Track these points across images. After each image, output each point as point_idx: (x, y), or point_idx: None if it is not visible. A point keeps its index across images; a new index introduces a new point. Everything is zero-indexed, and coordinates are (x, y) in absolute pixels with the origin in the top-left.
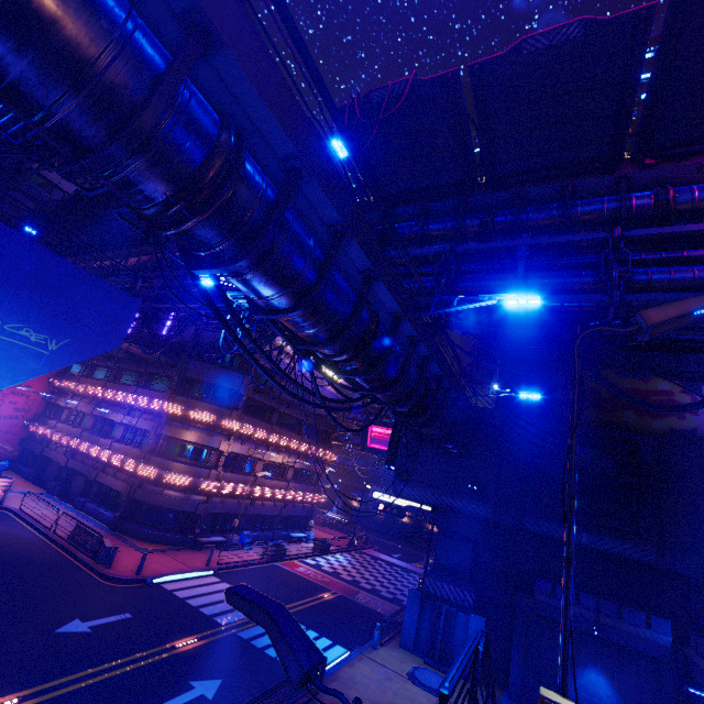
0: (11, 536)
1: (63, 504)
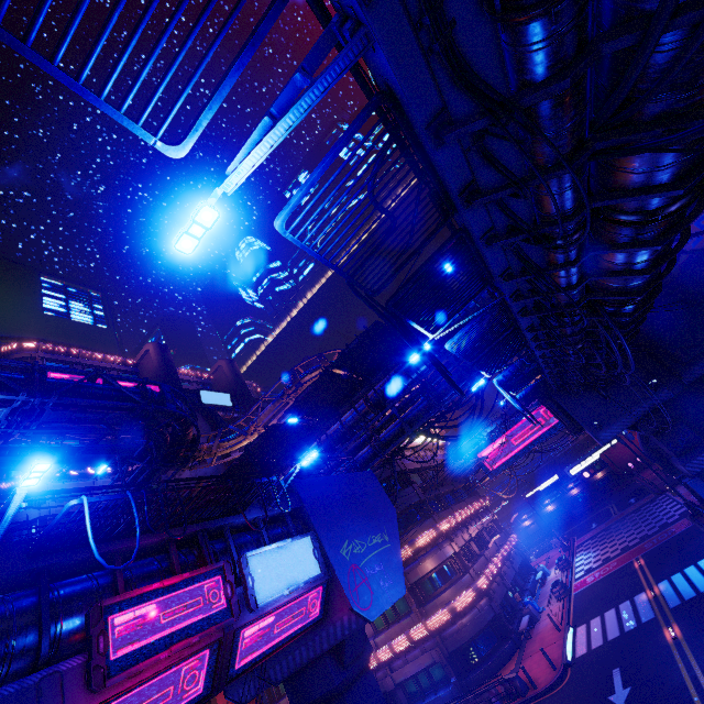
0: None
1: None
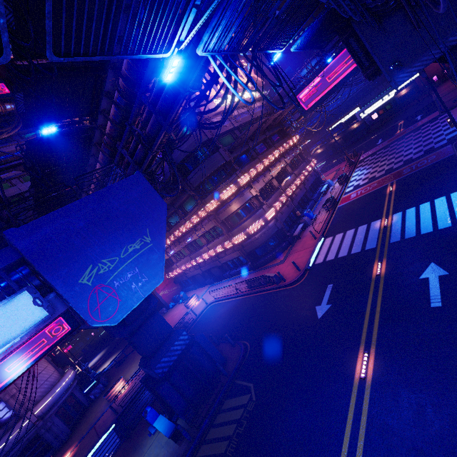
0: (231, 308)
1: (222, 282)
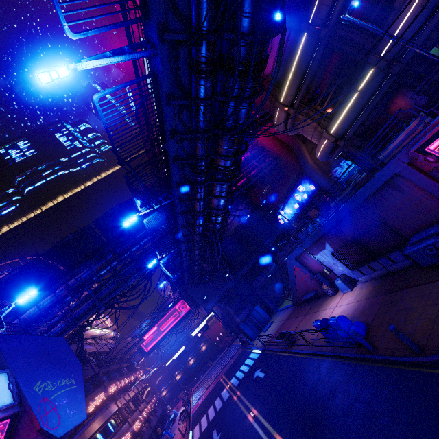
0: None
1: None
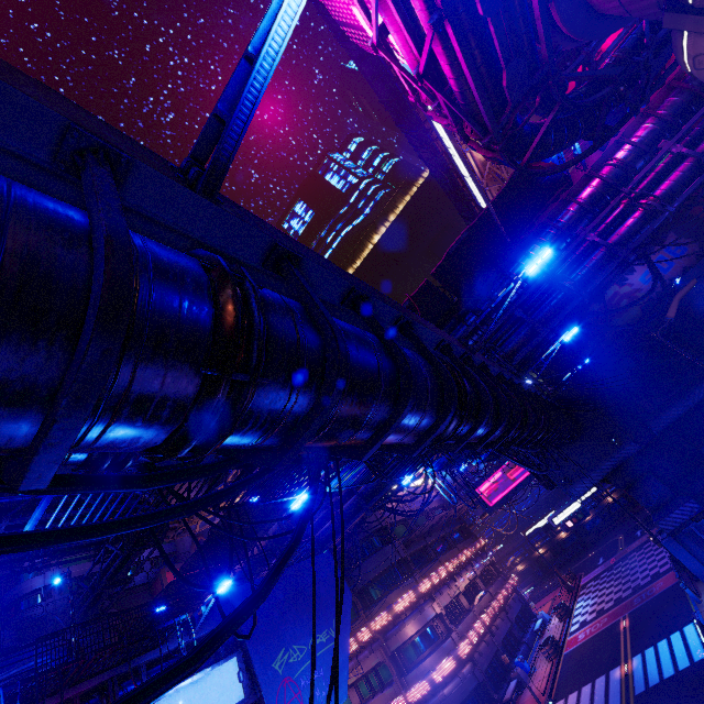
0: None
1: None
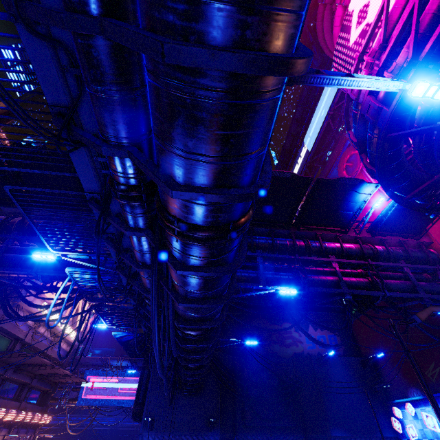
0: None
1: None
